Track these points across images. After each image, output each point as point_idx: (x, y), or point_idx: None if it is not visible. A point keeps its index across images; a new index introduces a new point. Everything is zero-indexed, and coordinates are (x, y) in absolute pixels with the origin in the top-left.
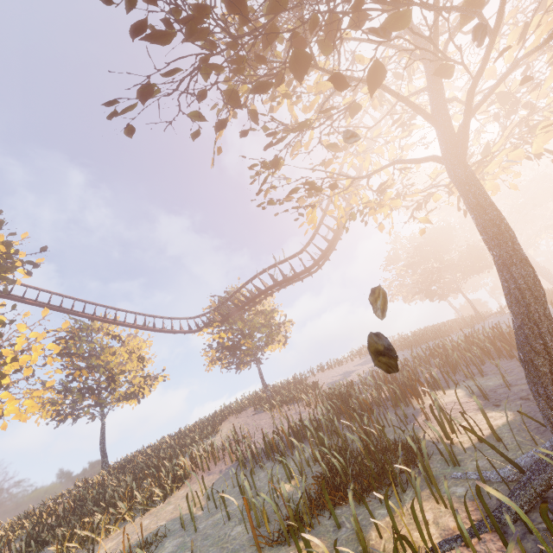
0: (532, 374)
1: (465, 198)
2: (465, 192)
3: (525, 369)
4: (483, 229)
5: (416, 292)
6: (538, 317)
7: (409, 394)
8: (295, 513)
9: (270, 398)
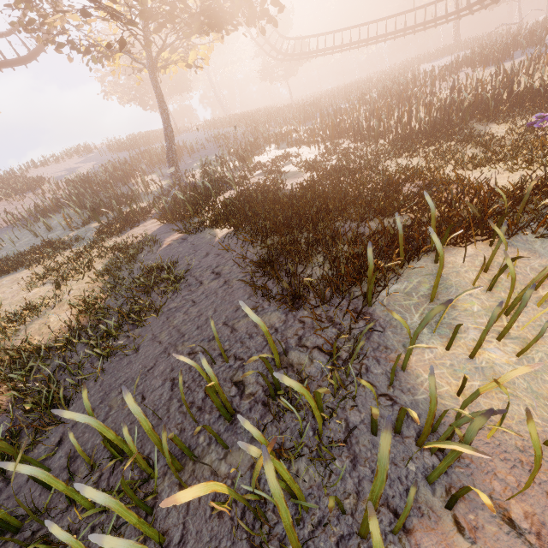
0: (169, 163)
1: (155, 94)
2: (155, 91)
3: (168, 162)
4: (160, 110)
5: (131, 98)
6: (172, 146)
7: (130, 178)
8: (92, 212)
9: None
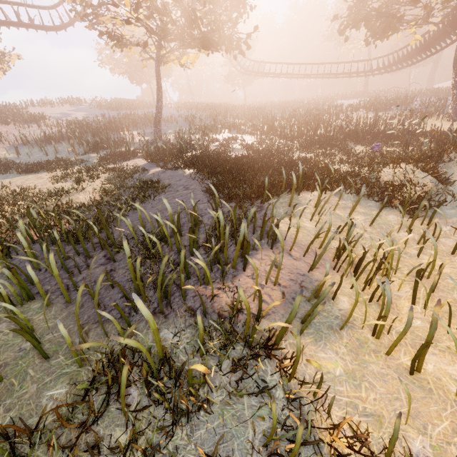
0: (155, 125)
1: (156, 78)
2: (157, 76)
3: (154, 124)
4: (157, 89)
5: (123, 72)
6: (159, 114)
7: (118, 130)
8: (95, 145)
9: (1, 116)
